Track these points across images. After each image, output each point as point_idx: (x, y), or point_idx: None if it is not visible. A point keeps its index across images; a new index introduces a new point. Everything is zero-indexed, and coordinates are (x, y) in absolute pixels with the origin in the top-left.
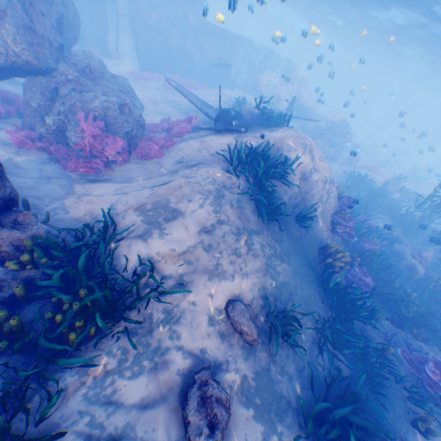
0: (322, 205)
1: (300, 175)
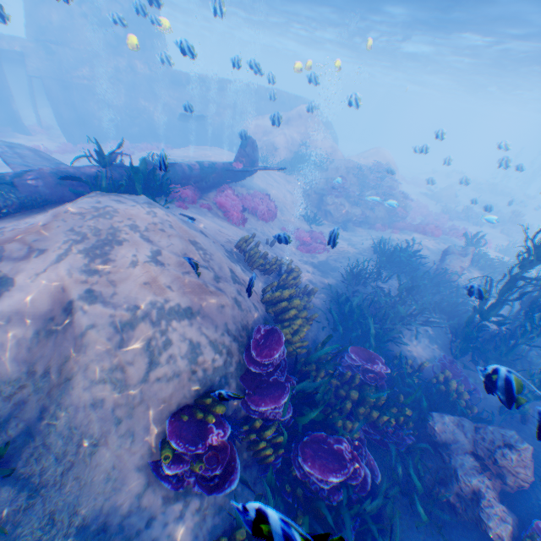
0: (128, 392)
1: (37, 320)
